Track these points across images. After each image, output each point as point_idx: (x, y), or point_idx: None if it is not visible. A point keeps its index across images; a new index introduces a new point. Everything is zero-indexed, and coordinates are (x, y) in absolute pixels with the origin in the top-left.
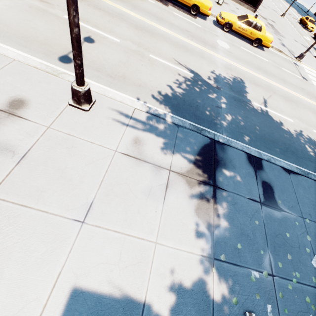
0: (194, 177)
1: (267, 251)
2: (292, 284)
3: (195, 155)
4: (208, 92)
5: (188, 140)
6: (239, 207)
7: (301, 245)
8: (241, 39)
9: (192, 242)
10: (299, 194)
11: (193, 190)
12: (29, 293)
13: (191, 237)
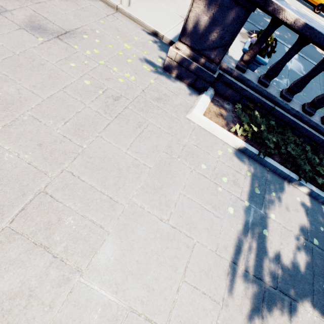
0: (246, 36)
1: (286, 78)
2: (299, 94)
3: (248, 31)
4: (264, 17)
5: (245, 24)
6: (273, 59)
7: (313, 90)
8: (304, 5)
9: (240, 52)
10: (322, 78)
11: (244, 39)
12: (165, 24)
13: (240, 51)
